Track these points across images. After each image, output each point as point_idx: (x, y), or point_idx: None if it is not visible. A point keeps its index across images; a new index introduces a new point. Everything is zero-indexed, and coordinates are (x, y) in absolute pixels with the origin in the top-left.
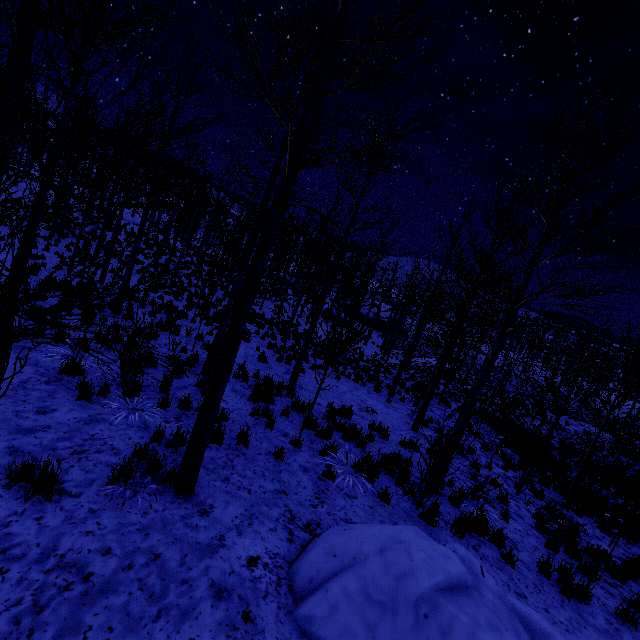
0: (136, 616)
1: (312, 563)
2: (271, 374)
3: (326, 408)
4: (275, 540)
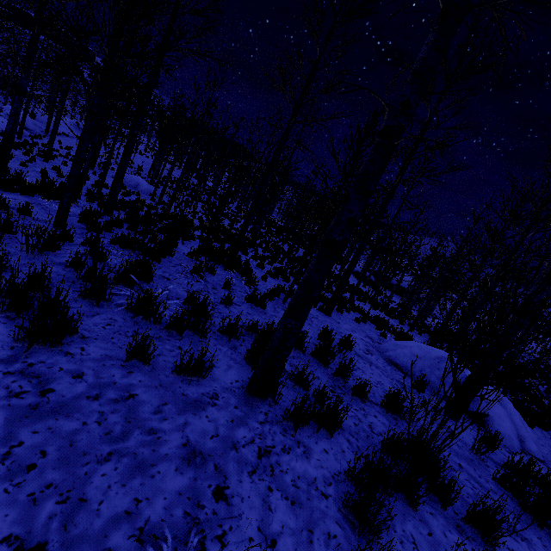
0: (335, 330)
1: (386, 346)
2: None
3: (372, 318)
4: (367, 340)
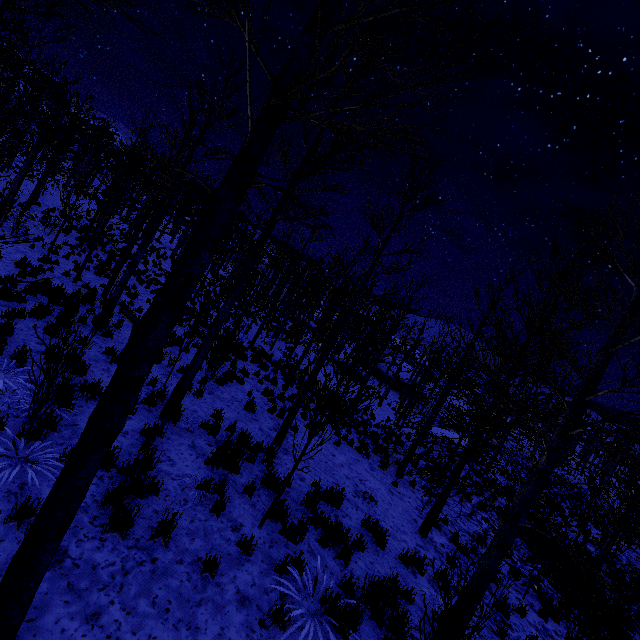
0: None
1: None
2: (254, 428)
3: (310, 486)
4: None
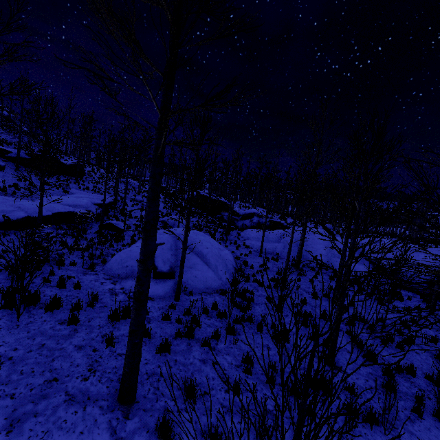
0: None
1: None
2: None
3: None
4: None
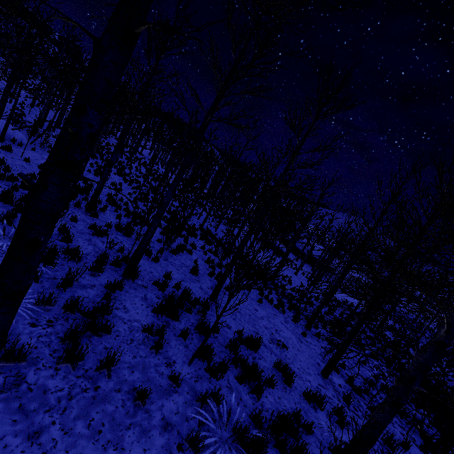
0: None
1: None
2: (195, 287)
3: (235, 333)
4: None
